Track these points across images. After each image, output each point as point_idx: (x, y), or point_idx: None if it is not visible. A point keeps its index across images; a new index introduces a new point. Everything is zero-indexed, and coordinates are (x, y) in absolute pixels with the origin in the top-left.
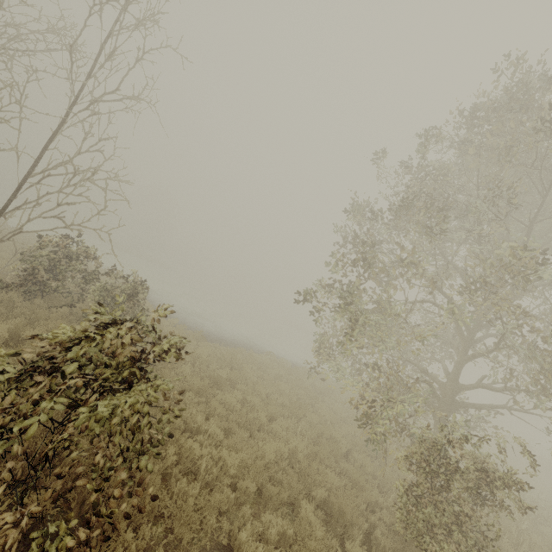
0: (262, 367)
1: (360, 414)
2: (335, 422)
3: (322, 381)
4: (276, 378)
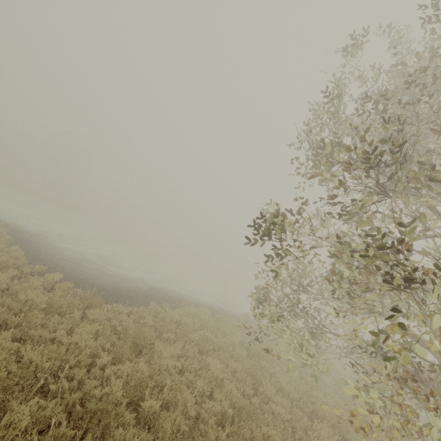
0: (181, 331)
1: (299, 373)
2: (294, 418)
3: (246, 330)
4: (201, 347)
